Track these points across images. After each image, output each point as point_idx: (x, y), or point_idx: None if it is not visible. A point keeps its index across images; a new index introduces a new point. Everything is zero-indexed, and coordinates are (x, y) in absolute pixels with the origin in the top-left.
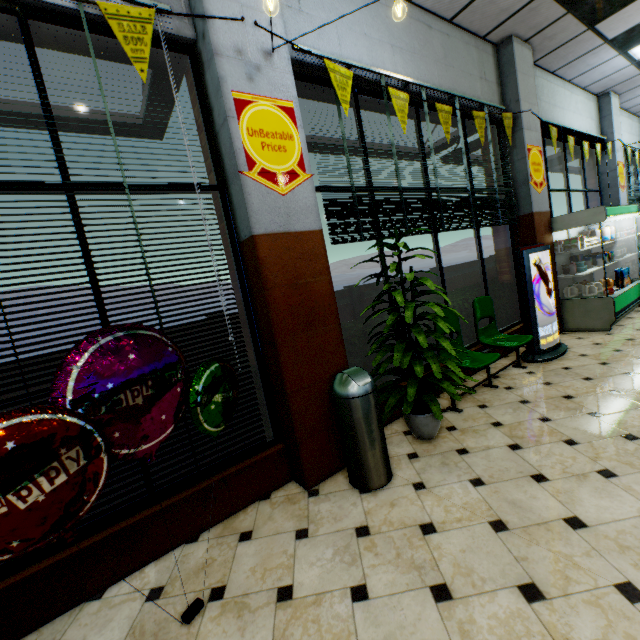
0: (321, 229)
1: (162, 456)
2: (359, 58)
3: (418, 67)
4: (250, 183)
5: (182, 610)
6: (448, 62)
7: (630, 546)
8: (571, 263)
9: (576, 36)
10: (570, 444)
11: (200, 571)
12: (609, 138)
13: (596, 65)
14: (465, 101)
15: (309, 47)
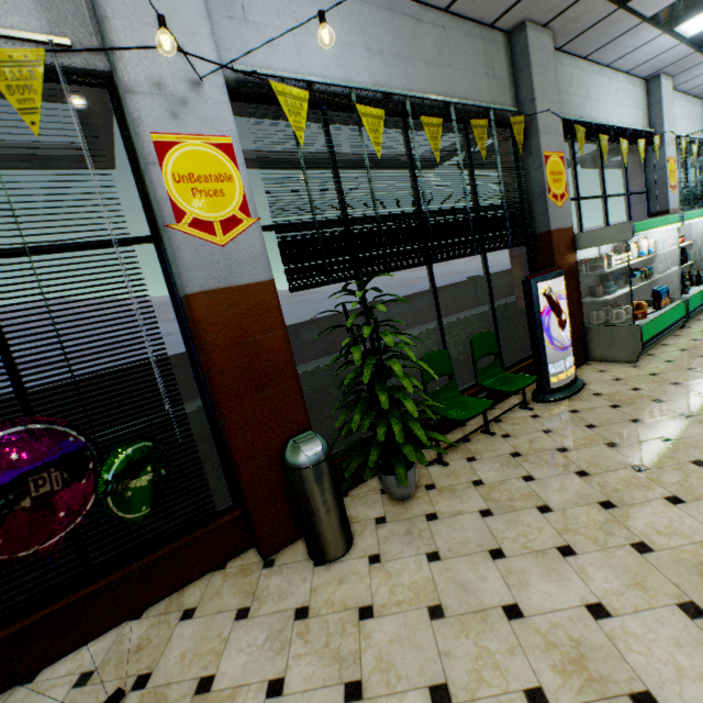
0: (272, 279)
1: (91, 537)
2: (325, 69)
3: (404, 71)
4: (179, 237)
5: (103, 700)
6: (444, 60)
7: (557, 643)
8: (597, 285)
9: (606, 16)
10: (543, 511)
11: (133, 654)
12: (658, 130)
13: (637, 46)
14: (466, 105)
15: (259, 63)
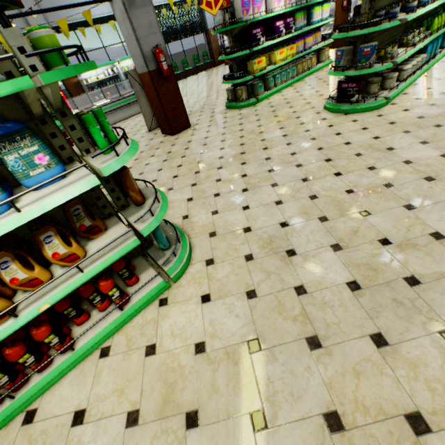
0: None
1: None
2: None
3: None
4: None
5: None
6: None
7: None
8: (89, 88)
9: None
10: None
11: None
12: None
13: None
14: None
15: None
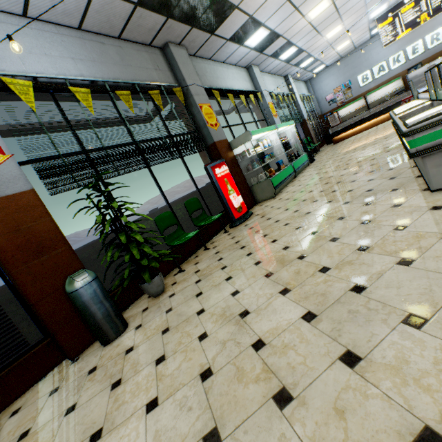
0: (33, 188)
1: None
2: (45, 70)
3: (101, 69)
4: None
5: None
6: (126, 63)
7: (216, 313)
8: (248, 165)
9: (208, 39)
10: (223, 269)
11: None
12: (259, 90)
13: (232, 52)
14: (147, 85)
15: None
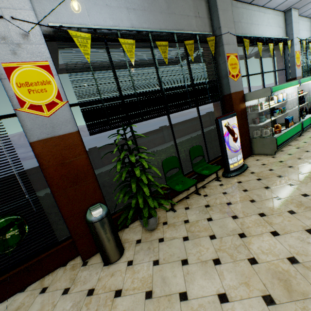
0: (77, 130)
1: None
2: (103, 21)
3: (148, 18)
4: (23, 114)
5: None
6: (170, 11)
7: None
8: (256, 118)
9: None
10: (211, 238)
11: None
12: (290, 37)
13: None
14: (184, 33)
15: (65, 21)
